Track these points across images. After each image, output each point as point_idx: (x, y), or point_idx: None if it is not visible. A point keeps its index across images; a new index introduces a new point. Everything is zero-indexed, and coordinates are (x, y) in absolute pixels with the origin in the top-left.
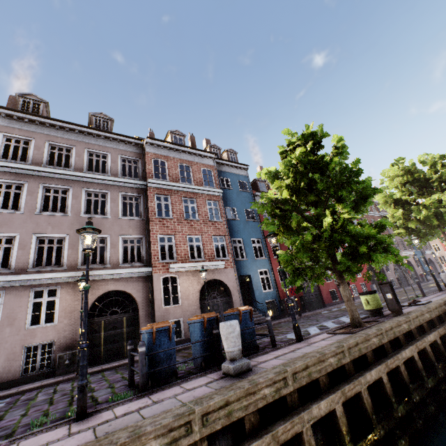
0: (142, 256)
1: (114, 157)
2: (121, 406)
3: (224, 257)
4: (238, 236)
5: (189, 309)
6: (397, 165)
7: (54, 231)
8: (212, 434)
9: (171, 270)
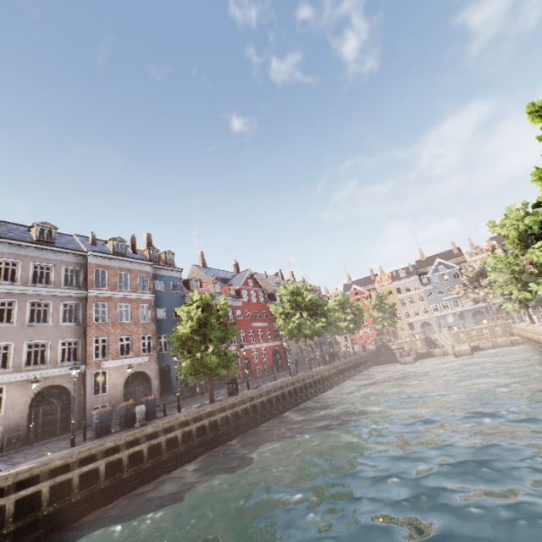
0: (78, 356)
1: (58, 268)
2: (89, 442)
3: (149, 350)
4: (165, 333)
5: (114, 396)
6: (286, 288)
7: (2, 339)
8: (128, 443)
9: (103, 366)
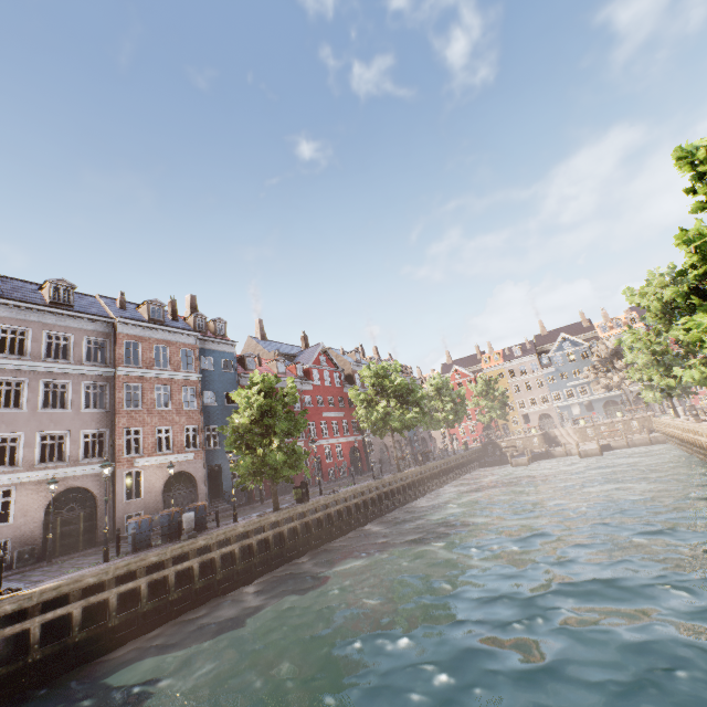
0: (105, 451)
1: (79, 339)
2: (126, 557)
3: (195, 445)
4: (214, 423)
5: (151, 502)
6: (369, 368)
7: (9, 429)
8: (175, 558)
9: (137, 464)
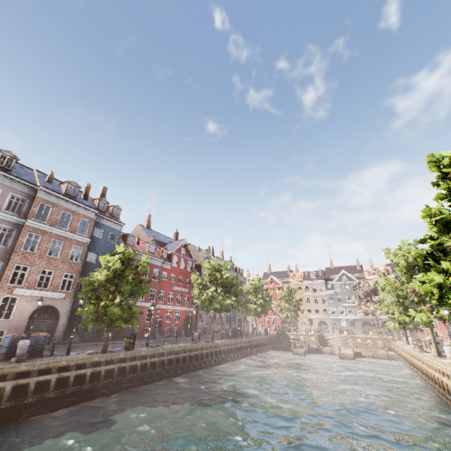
0: None
1: (5, 193)
2: None
3: (69, 288)
4: (89, 276)
5: (16, 324)
6: (210, 262)
7: None
8: None
9: (15, 292)
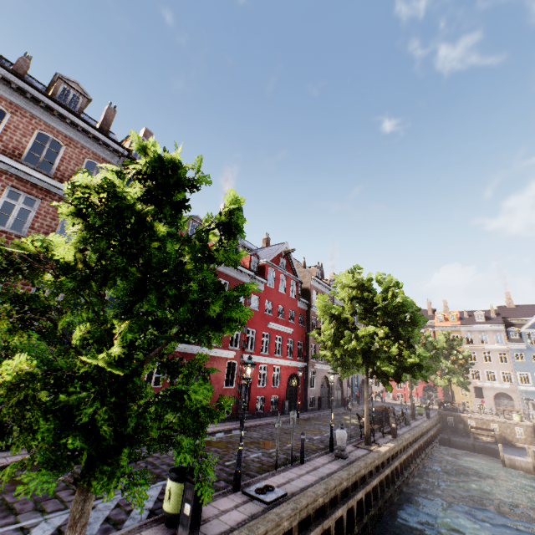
0: None
1: None
2: None
3: None
4: None
5: None
6: (353, 273)
7: None
8: None
9: None
